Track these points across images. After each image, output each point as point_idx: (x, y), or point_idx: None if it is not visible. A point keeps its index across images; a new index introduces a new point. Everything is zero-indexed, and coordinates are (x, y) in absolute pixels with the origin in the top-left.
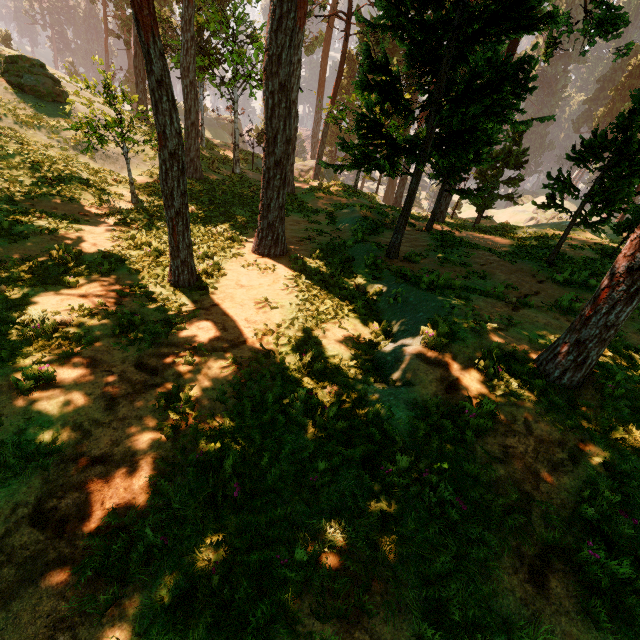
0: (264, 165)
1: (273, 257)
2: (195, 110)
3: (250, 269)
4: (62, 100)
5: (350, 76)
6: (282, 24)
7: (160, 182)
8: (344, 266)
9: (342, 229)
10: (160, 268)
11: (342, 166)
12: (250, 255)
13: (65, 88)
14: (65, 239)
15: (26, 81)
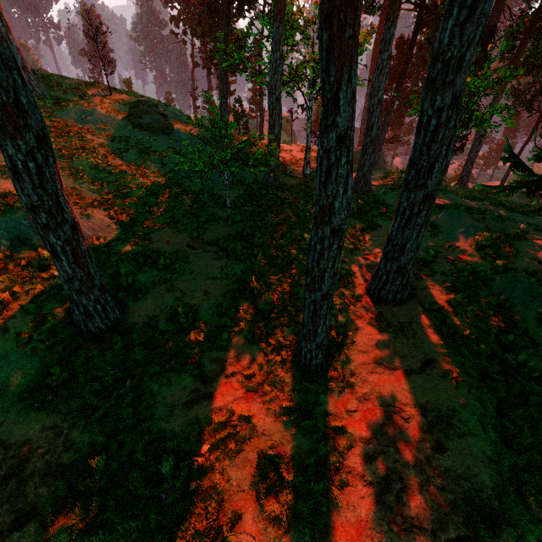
0: (405, 200)
1: (399, 303)
2: (278, 124)
3: (380, 328)
4: (169, 131)
5: (400, 60)
6: (475, 10)
7: (307, 261)
8: (505, 321)
9: (456, 245)
10: (279, 334)
11: (510, 188)
12: (367, 299)
13: (169, 118)
14: (179, 287)
15: (144, 120)
